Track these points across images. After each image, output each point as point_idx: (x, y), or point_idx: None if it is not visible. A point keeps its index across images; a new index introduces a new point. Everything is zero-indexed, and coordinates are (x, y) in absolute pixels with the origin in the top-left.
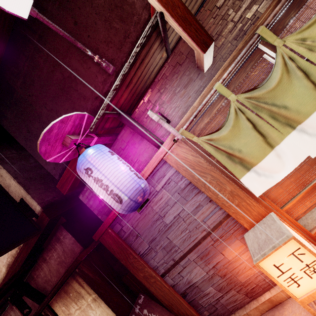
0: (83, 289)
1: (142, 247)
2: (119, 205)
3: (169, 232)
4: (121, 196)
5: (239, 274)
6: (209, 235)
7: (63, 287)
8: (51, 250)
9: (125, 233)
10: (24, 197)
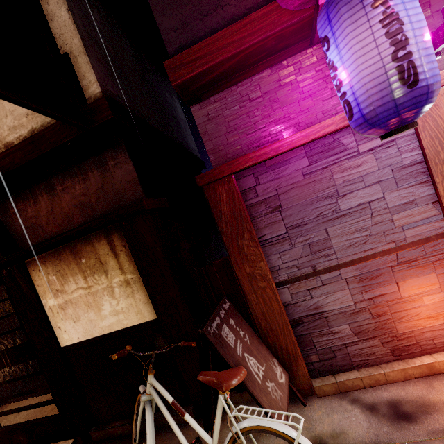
0: (114, 258)
1: (273, 230)
2: (399, 91)
3: (335, 223)
4: (419, 74)
5: (403, 320)
6: (396, 251)
7: (74, 242)
8: (76, 176)
9: (256, 196)
10: (74, 54)
